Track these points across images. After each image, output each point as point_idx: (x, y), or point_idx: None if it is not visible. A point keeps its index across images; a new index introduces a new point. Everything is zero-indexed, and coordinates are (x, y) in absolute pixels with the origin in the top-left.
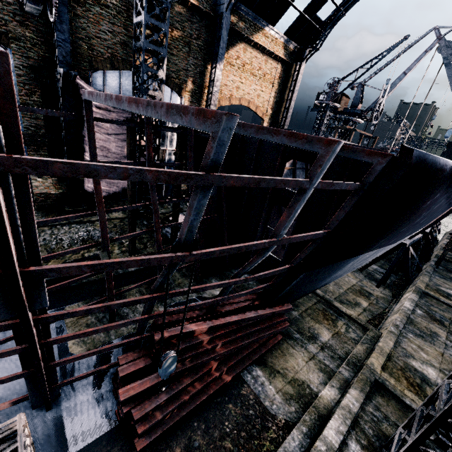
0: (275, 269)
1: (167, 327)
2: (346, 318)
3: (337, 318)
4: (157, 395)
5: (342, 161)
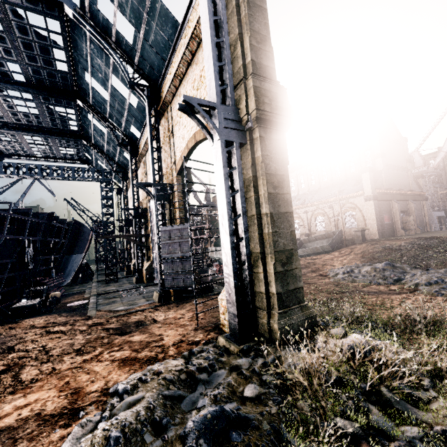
0: (59, 255)
1: (36, 282)
2: (80, 284)
3: (77, 285)
4: (50, 292)
5: (52, 229)
